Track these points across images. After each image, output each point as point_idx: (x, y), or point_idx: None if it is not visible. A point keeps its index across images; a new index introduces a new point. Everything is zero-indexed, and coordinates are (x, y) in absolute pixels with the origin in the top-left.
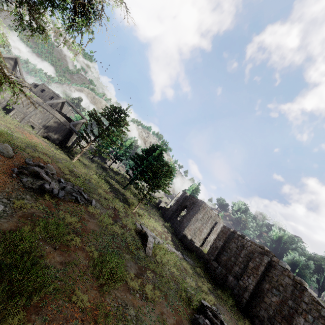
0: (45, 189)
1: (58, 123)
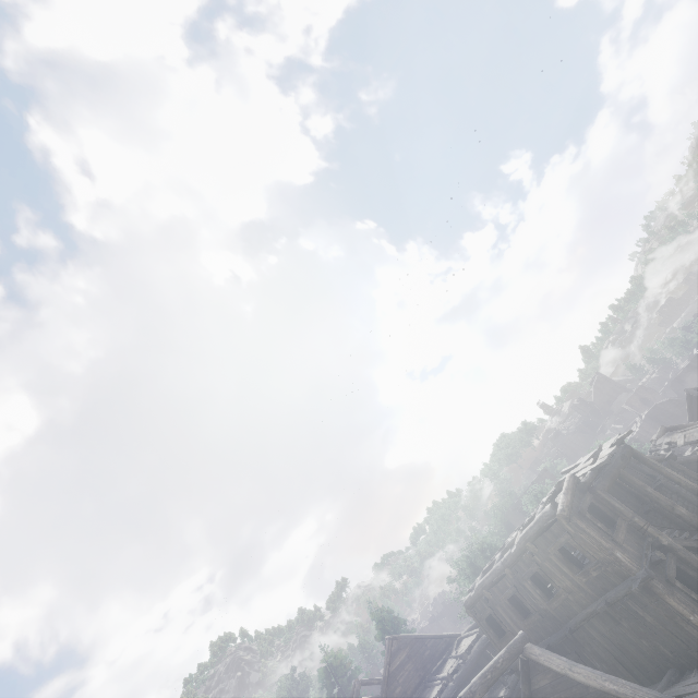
0: None
1: None
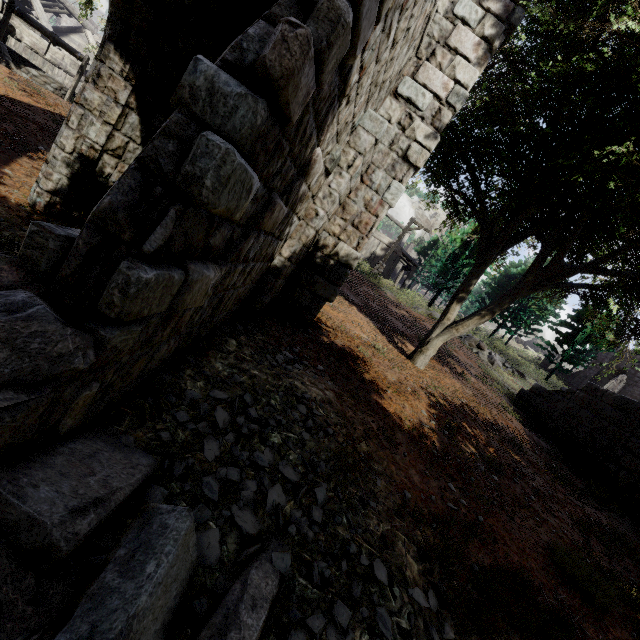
0: (494, 362)
1: (386, 251)
